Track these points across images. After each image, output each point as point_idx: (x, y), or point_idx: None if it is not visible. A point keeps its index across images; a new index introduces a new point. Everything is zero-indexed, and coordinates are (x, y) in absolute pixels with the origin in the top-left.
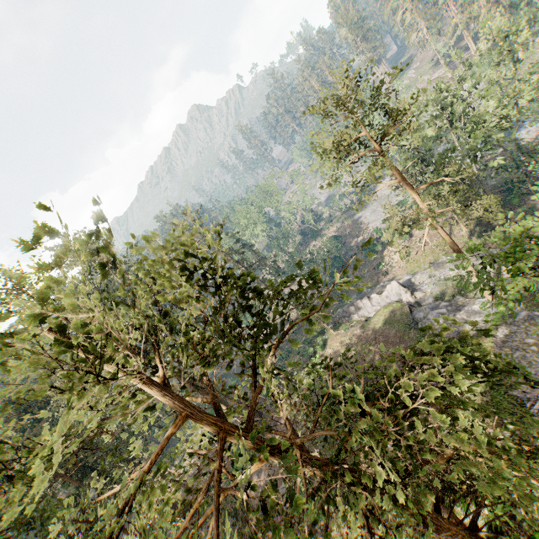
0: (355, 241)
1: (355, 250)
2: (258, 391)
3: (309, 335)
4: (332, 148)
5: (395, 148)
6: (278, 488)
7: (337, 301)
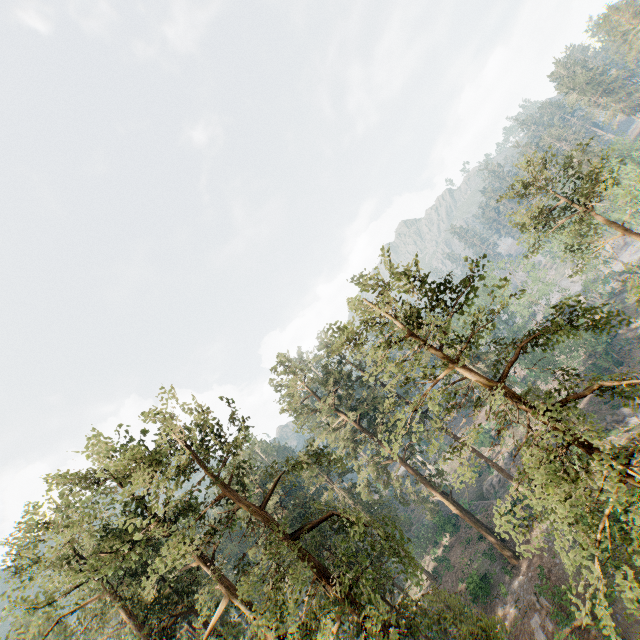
0: (633, 331)
1: (634, 343)
2: (445, 334)
3: (470, 306)
4: (530, 222)
5: (636, 204)
6: (529, 620)
7: (607, 408)
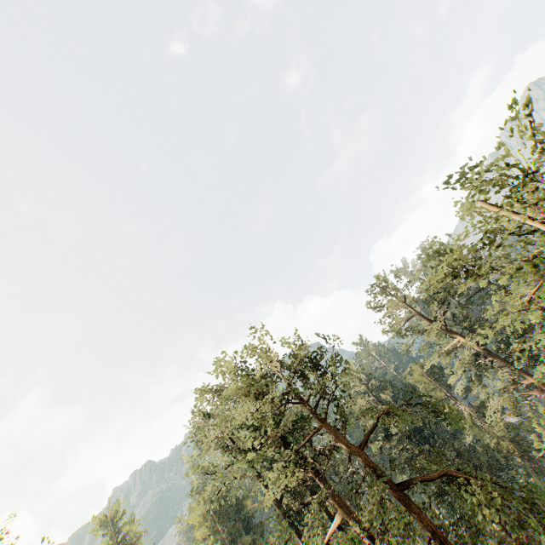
0: None
1: None
2: None
3: None
4: None
5: None
6: None
7: None
